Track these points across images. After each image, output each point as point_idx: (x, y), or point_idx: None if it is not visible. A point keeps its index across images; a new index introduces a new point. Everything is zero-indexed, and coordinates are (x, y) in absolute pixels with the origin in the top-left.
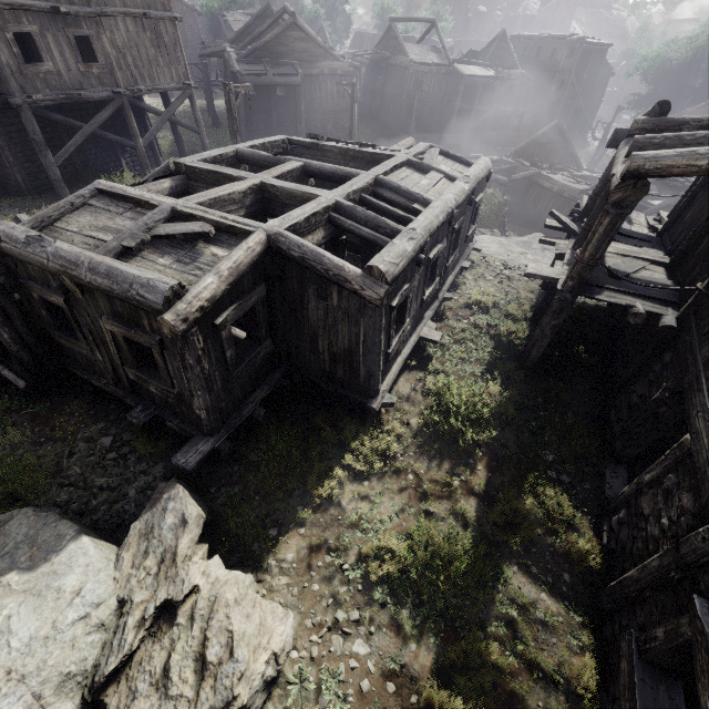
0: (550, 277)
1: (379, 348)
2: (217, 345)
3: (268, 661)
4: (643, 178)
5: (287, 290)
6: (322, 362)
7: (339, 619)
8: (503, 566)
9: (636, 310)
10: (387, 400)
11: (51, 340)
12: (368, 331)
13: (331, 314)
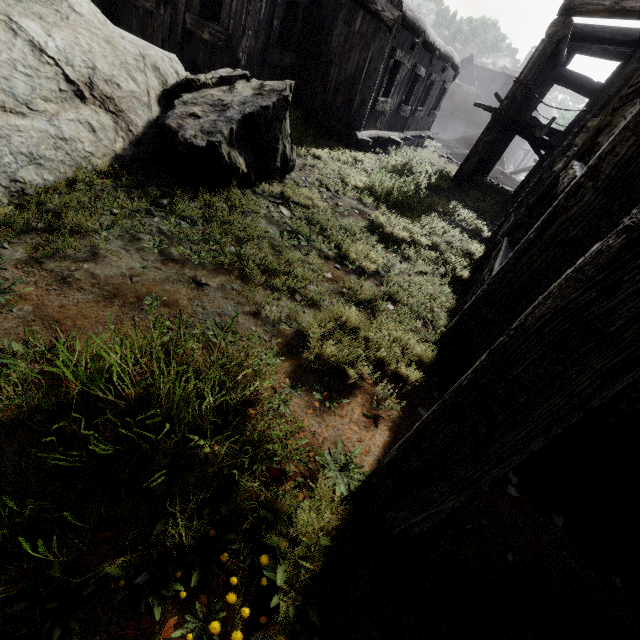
0: (491, 107)
1: (377, 77)
2: (272, 6)
3: (288, 143)
4: (570, 15)
5: (321, 17)
6: (327, 92)
7: (324, 183)
8: (432, 215)
9: (542, 126)
10: (365, 138)
11: (112, 1)
12: (374, 55)
13: (350, 40)
